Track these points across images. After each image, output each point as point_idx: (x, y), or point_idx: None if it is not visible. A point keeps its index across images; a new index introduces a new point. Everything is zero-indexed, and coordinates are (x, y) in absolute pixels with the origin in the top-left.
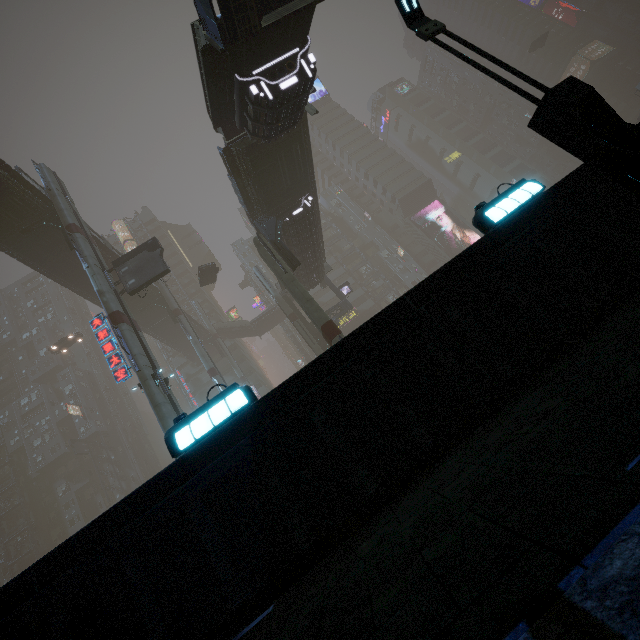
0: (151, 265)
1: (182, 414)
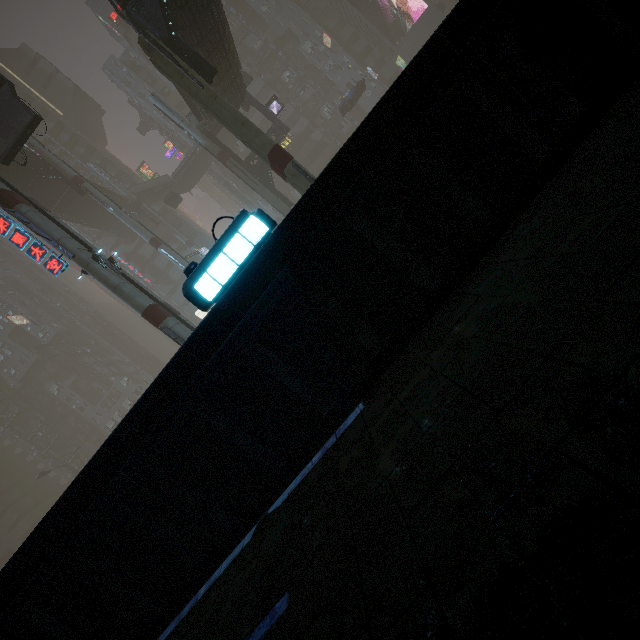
0: (8, 113)
1: (192, 263)
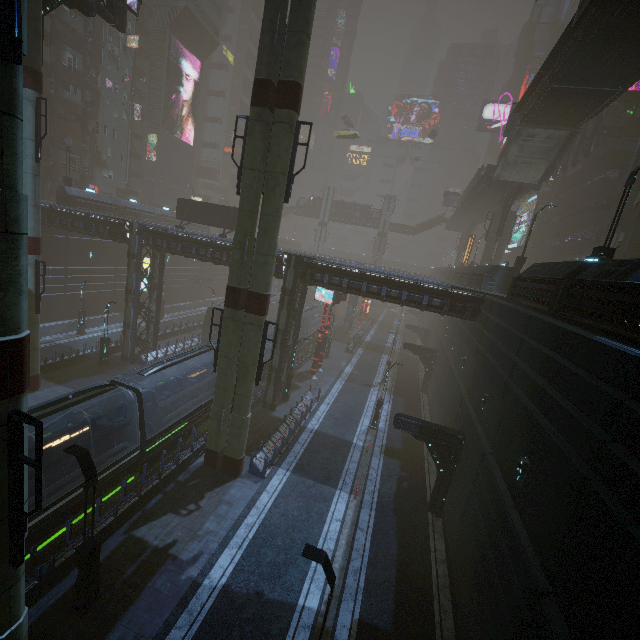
0: None
1: None
